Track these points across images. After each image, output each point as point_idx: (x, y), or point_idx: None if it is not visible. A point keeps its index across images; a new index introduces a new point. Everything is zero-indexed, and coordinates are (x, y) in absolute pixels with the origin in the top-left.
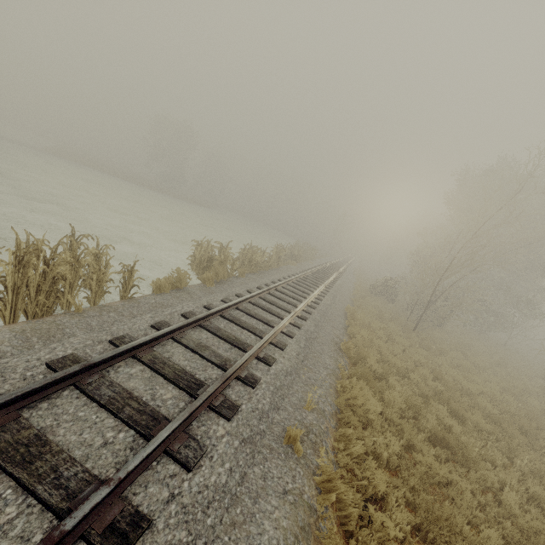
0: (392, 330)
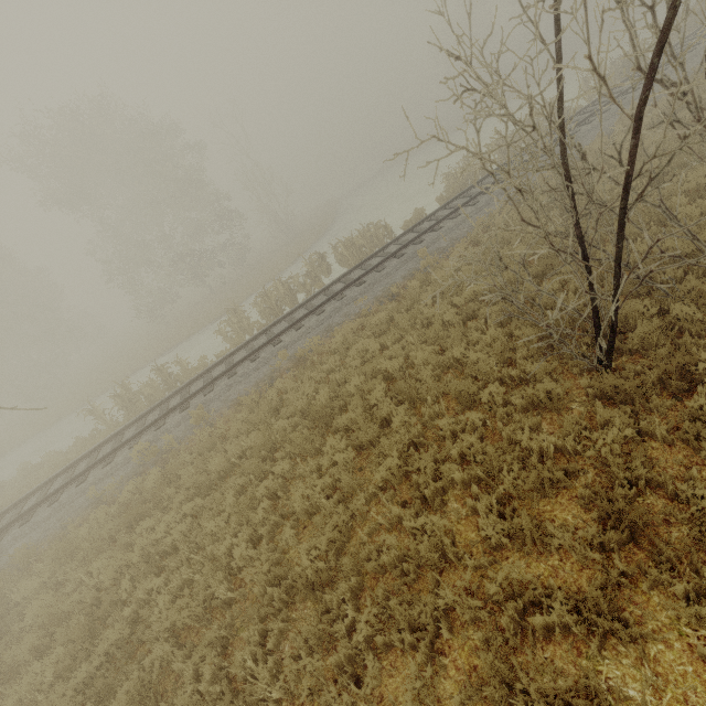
0: (701, 90)
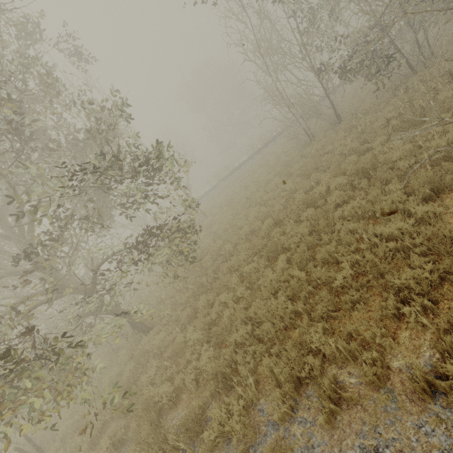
0: None
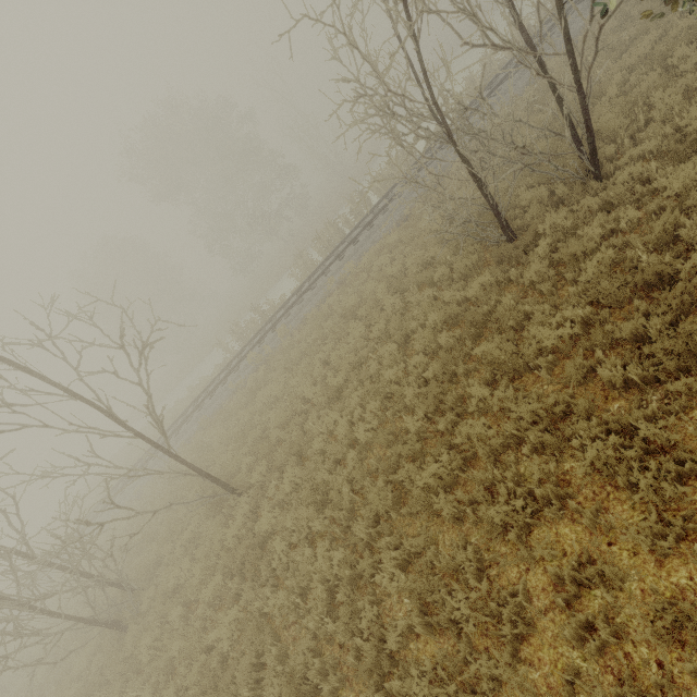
0: None
